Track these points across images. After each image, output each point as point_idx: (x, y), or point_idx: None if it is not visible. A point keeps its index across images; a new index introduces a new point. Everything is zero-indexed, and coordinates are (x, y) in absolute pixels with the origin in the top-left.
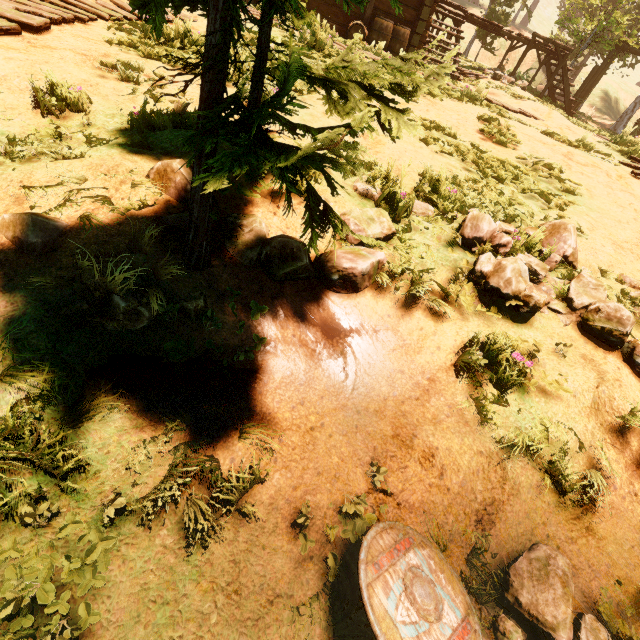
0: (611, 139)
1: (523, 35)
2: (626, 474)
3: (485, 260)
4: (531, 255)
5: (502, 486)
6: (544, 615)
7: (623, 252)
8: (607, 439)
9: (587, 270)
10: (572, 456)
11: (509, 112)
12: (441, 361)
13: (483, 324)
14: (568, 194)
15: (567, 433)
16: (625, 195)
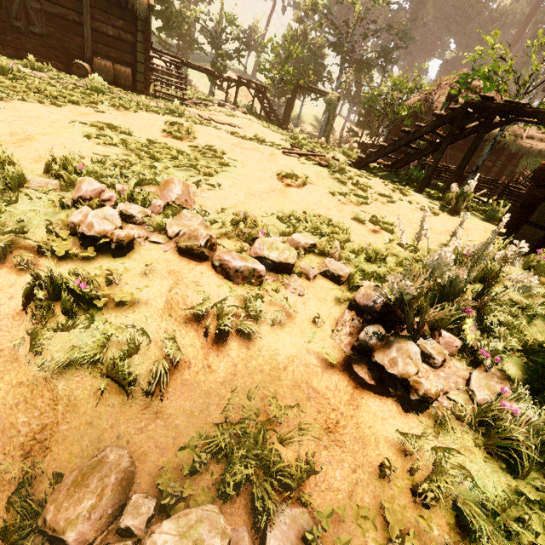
0: (290, 137)
1: (231, 77)
2: (202, 353)
3: (77, 212)
4: (134, 204)
5: (54, 408)
6: (60, 521)
7: (252, 197)
8: (182, 330)
9: (209, 211)
10: (143, 354)
11: (215, 123)
12: (10, 309)
13: (76, 266)
14: (225, 167)
15: (139, 336)
16: (270, 164)
